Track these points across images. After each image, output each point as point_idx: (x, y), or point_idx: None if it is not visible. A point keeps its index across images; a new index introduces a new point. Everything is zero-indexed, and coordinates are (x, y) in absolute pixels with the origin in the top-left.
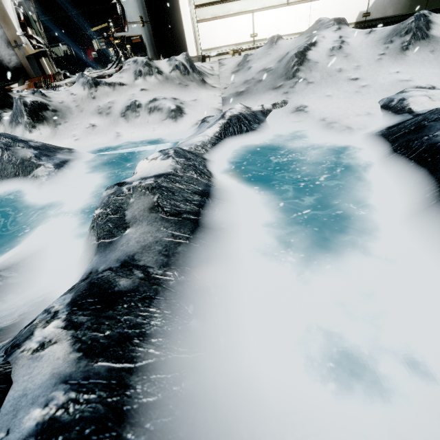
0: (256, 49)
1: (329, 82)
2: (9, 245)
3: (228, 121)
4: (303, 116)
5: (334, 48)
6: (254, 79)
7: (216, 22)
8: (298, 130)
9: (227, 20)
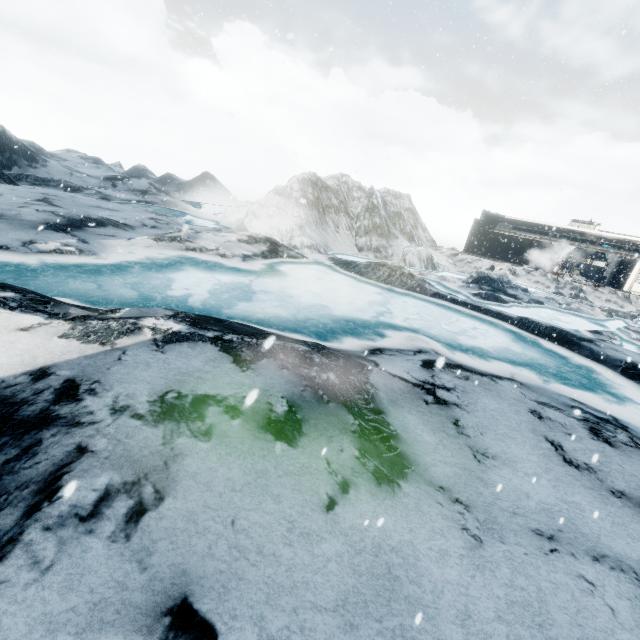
0: None
1: None
2: None
3: (639, 314)
4: None
5: None
6: None
7: None
8: None
9: None
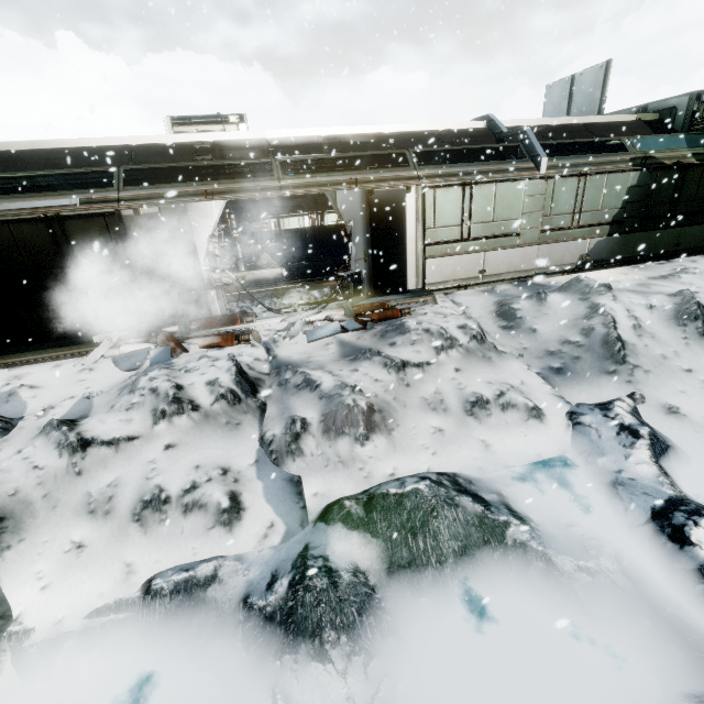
0: (483, 284)
1: (666, 372)
2: (629, 659)
3: (652, 442)
4: (686, 421)
5: (635, 326)
6: (565, 353)
7: (446, 258)
8: (703, 443)
9: (457, 258)
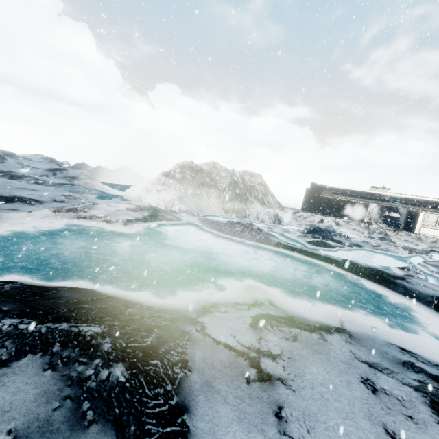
0: None
1: None
2: None
3: (431, 250)
4: None
5: None
6: (437, 246)
7: (428, 229)
8: None
9: (432, 230)
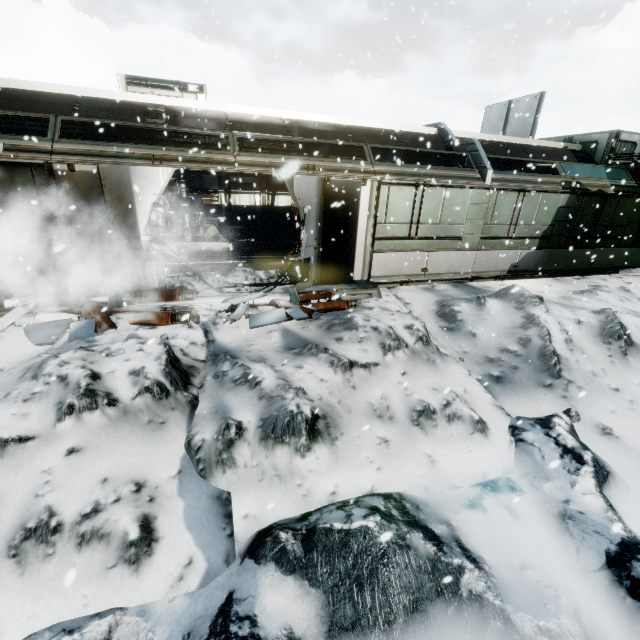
0: (424, 281)
1: (597, 390)
2: None
3: (596, 469)
4: (620, 444)
5: (567, 340)
6: (504, 362)
7: (393, 254)
8: (638, 470)
9: (403, 254)
